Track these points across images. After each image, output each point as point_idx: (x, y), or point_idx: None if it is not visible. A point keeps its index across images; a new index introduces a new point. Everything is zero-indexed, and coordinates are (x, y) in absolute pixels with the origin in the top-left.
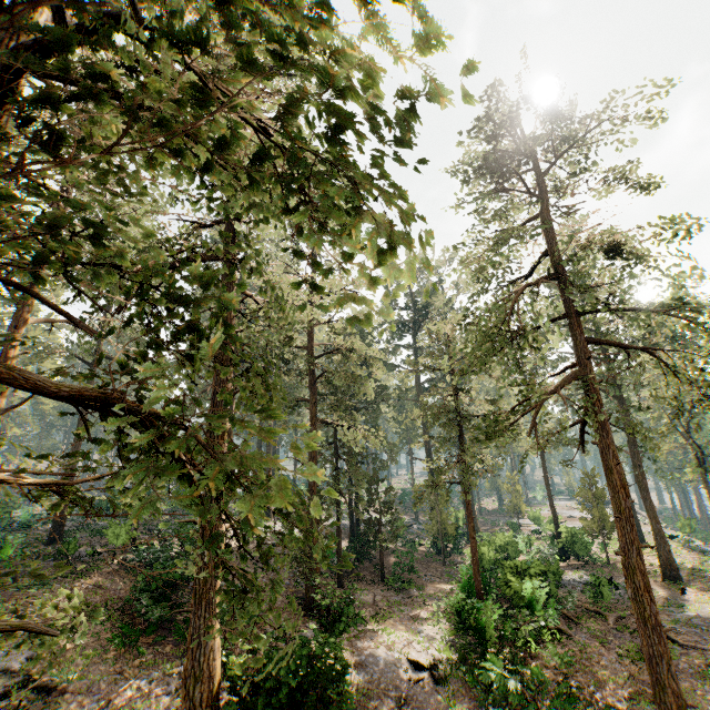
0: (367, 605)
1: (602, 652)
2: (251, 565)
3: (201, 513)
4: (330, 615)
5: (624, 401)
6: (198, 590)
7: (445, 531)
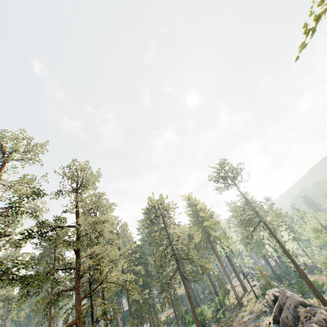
0: None
1: None
2: None
3: None
4: None
5: (214, 250)
6: None
7: (182, 314)
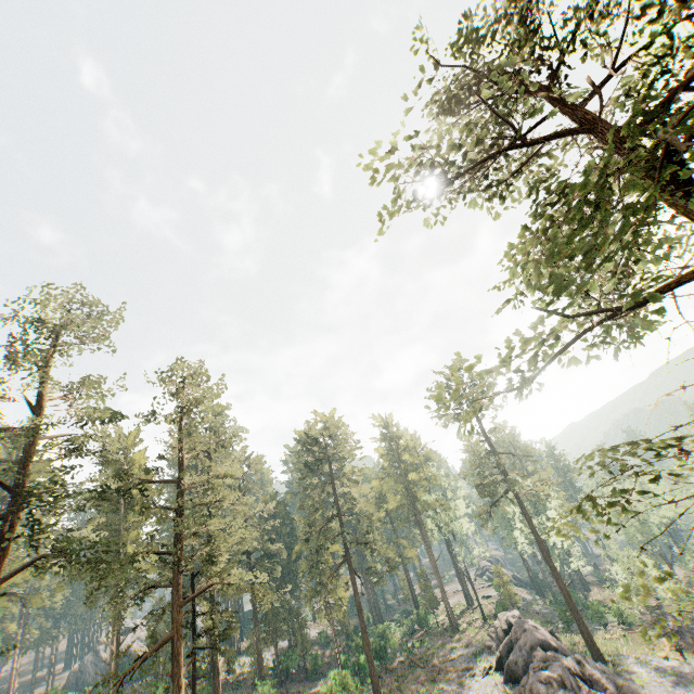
0: (294, 691)
1: (390, 680)
2: (230, 687)
3: (225, 656)
4: (266, 693)
5: (421, 528)
6: (213, 689)
7: (348, 632)
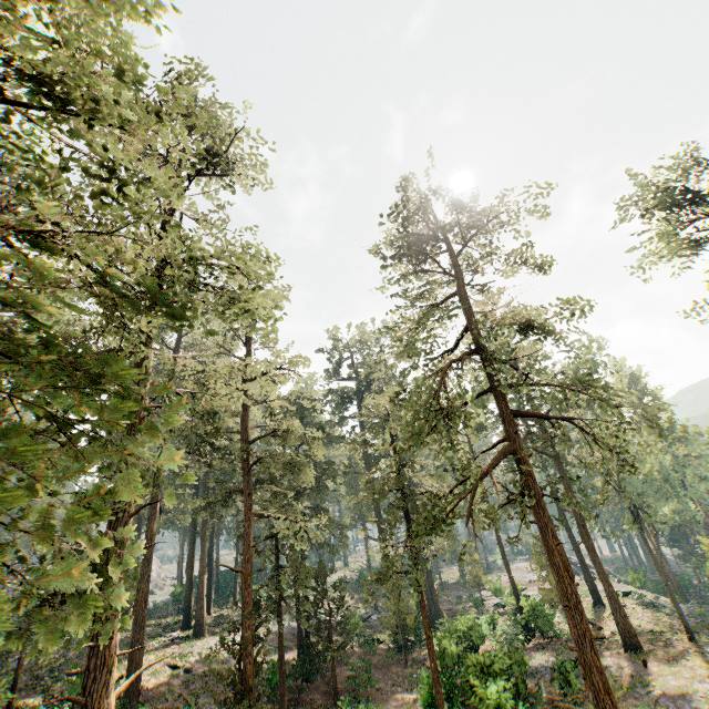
0: None
1: None
2: None
3: None
4: None
5: (559, 459)
6: None
7: (404, 623)
